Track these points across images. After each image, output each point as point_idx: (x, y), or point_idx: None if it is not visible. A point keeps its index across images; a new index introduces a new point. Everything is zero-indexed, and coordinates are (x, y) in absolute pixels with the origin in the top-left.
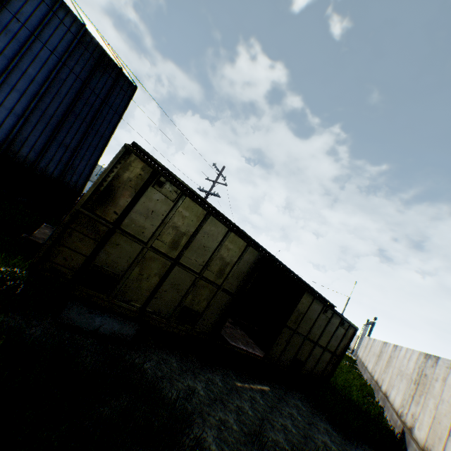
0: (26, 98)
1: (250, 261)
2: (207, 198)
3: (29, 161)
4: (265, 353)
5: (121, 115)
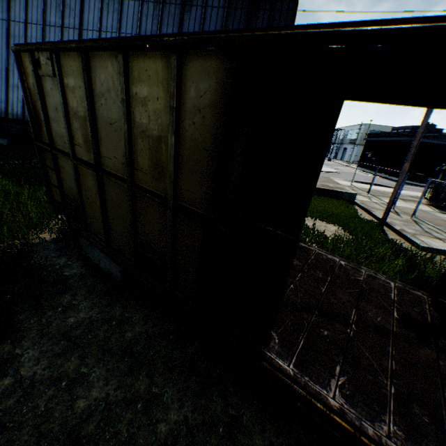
0: None
1: (206, 100)
2: None
3: None
4: None
5: None
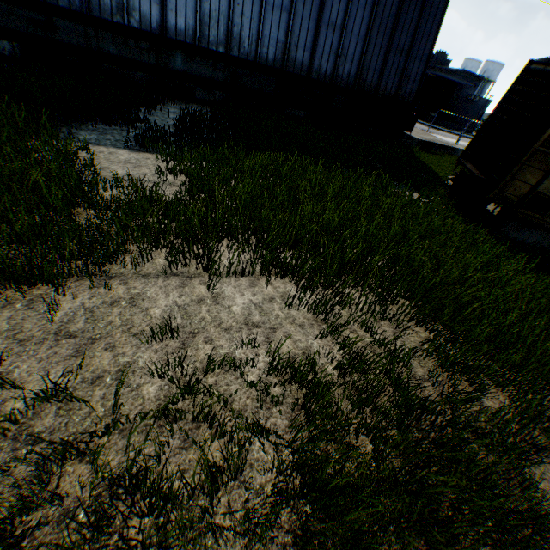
0: (367, 12)
1: None
2: None
3: (373, 87)
4: None
5: None
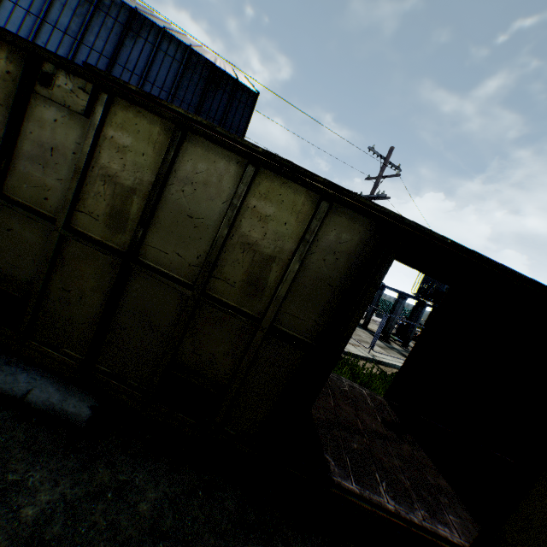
0: None
1: (344, 247)
2: None
3: None
4: (473, 538)
5: (244, 134)
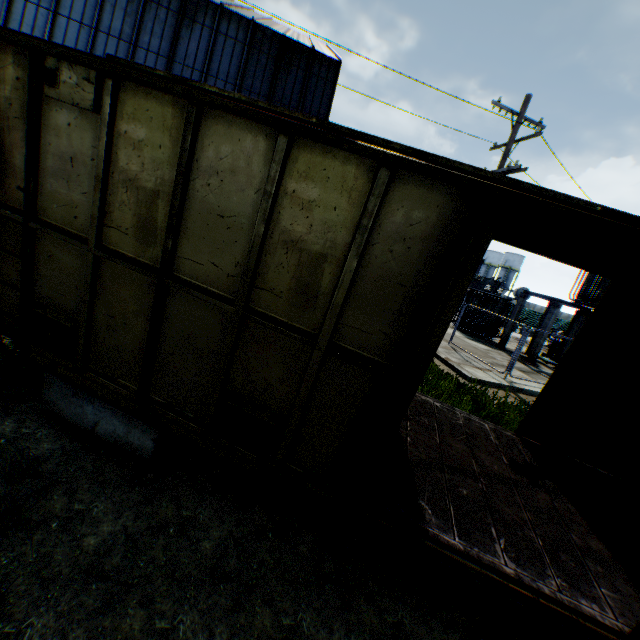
0: None
1: (417, 230)
2: None
3: None
4: (635, 623)
5: (326, 118)
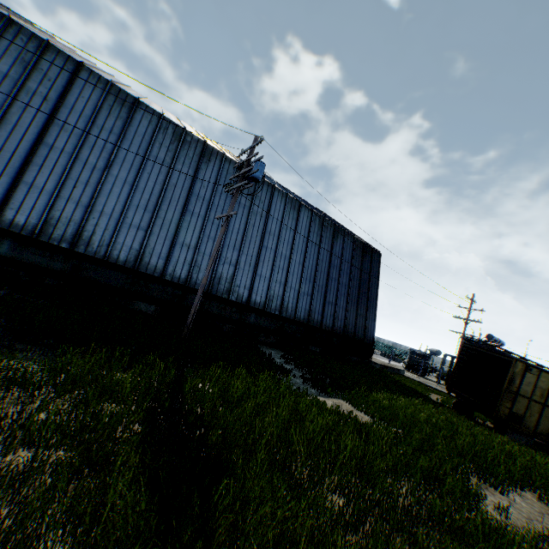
0: (345, 297)
1: None
2: (466, 324)
3: (352, 333)
4: None
5: (377, 277)
